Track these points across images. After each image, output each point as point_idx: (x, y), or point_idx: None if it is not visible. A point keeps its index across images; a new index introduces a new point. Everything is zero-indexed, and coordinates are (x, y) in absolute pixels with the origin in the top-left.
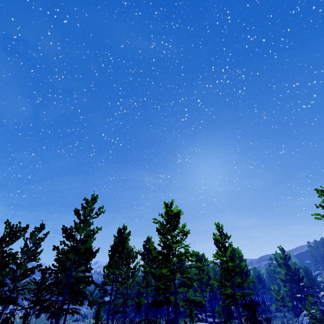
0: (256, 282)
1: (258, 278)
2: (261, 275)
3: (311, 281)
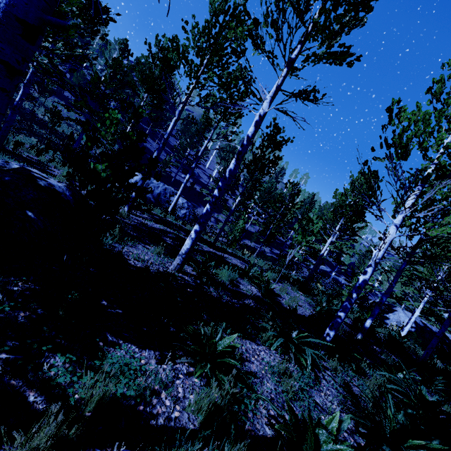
0: None
1: None
2: None
3: None
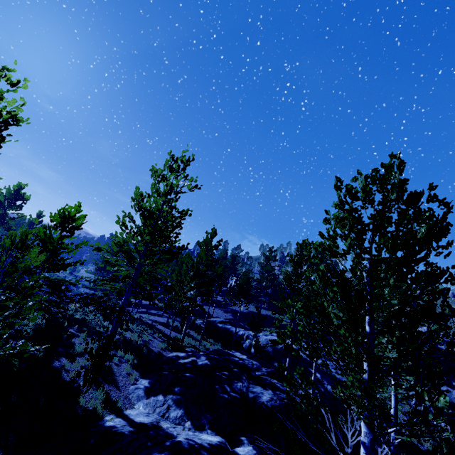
0: None
1: None
2: None
3: None
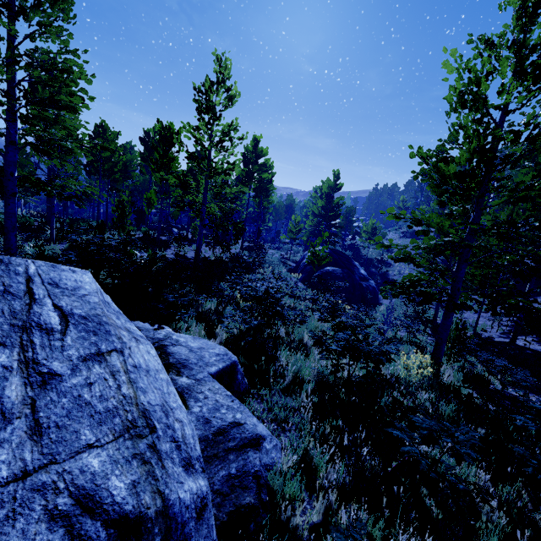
0: (282, 210)
1: (289, 207)
2: (294, 205)
3: (347, 223)
